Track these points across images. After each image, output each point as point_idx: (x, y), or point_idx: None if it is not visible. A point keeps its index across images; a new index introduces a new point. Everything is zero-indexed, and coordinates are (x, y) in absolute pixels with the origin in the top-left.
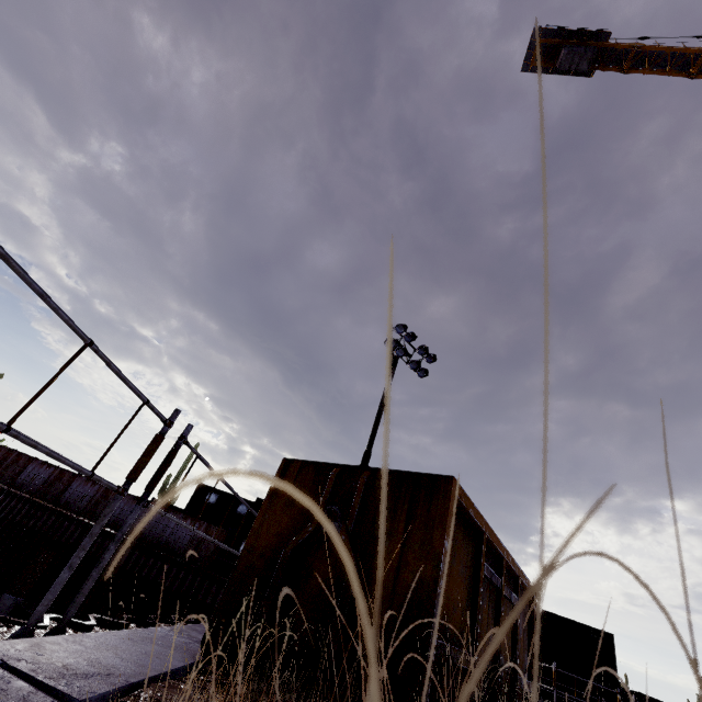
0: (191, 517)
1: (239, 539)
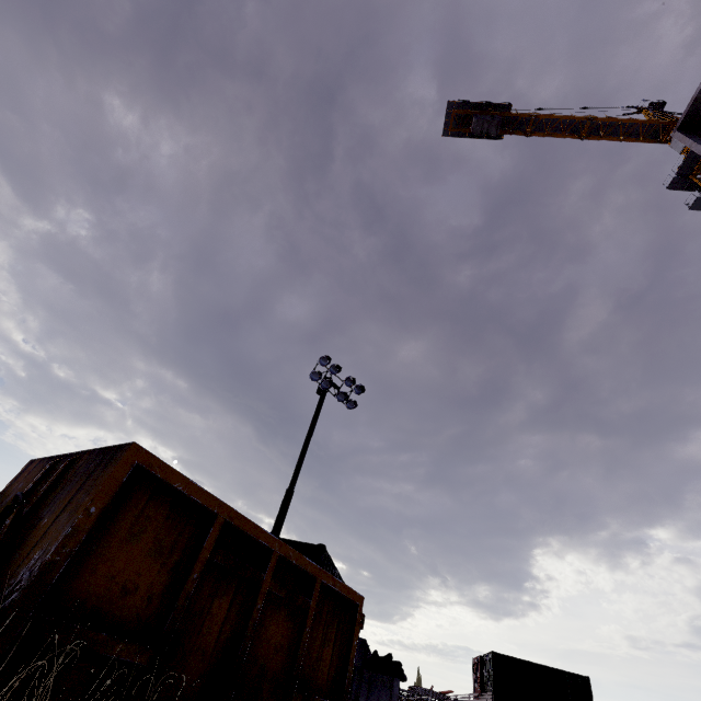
0: None
1: None
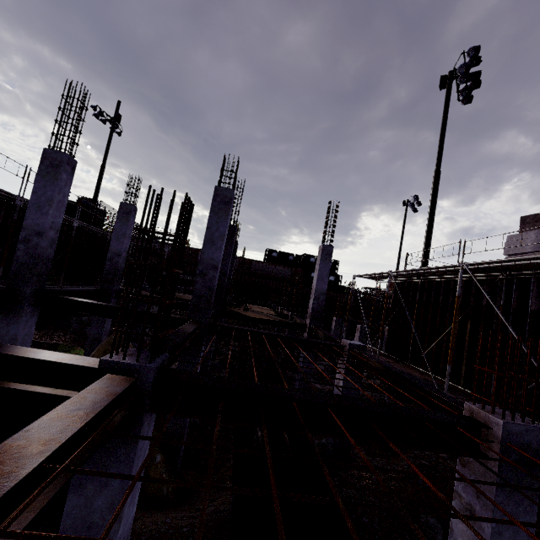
0: (286, 266)
1: (310, 272)
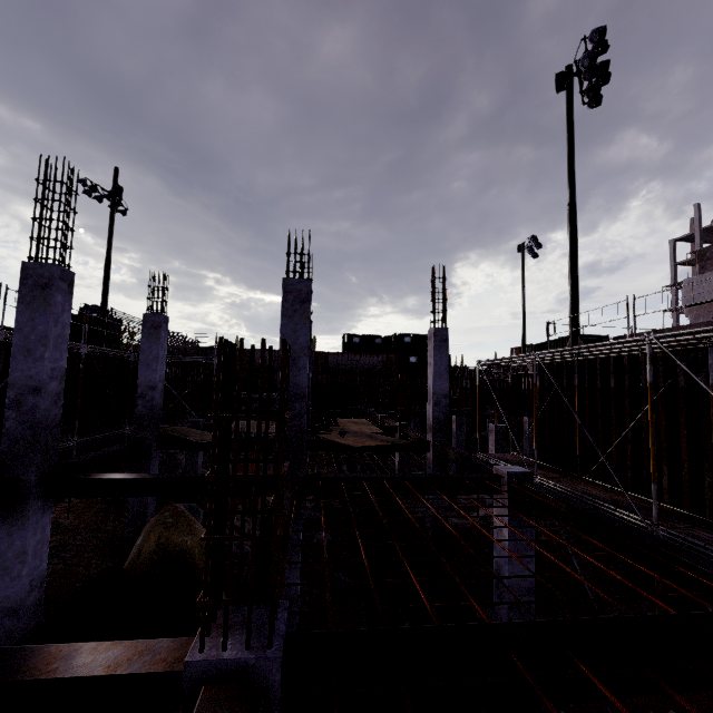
0: (375, 354)
1: (407, 356)
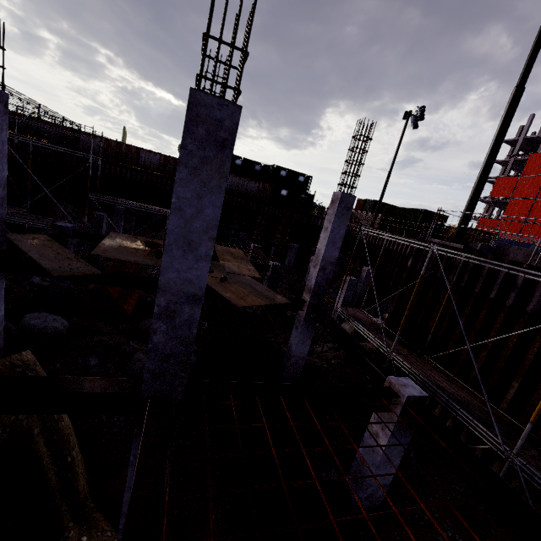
0: (253, 180)
1: (279, 189)
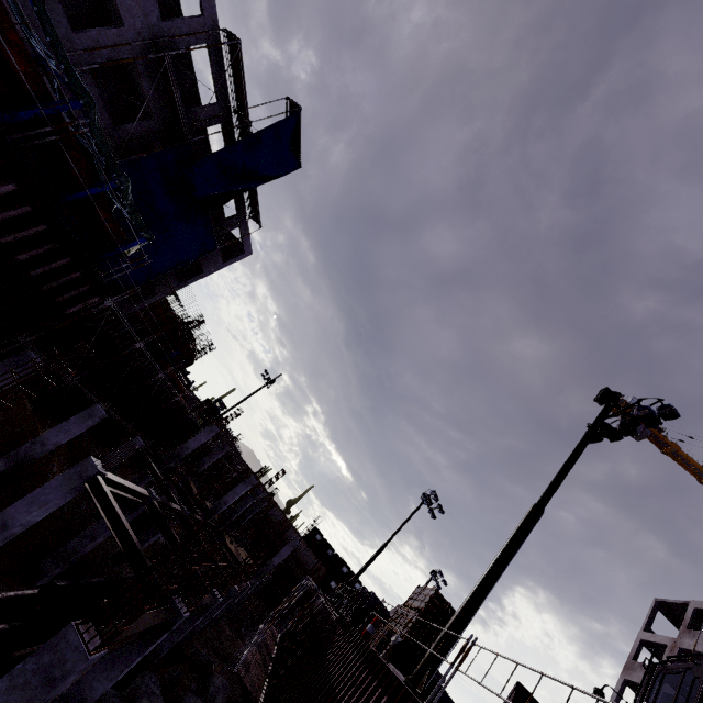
0: (316, 555)
1: (332, 578)
